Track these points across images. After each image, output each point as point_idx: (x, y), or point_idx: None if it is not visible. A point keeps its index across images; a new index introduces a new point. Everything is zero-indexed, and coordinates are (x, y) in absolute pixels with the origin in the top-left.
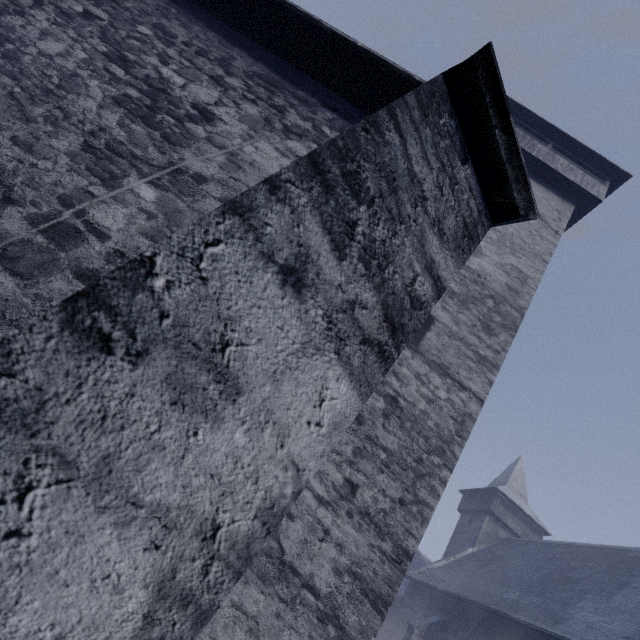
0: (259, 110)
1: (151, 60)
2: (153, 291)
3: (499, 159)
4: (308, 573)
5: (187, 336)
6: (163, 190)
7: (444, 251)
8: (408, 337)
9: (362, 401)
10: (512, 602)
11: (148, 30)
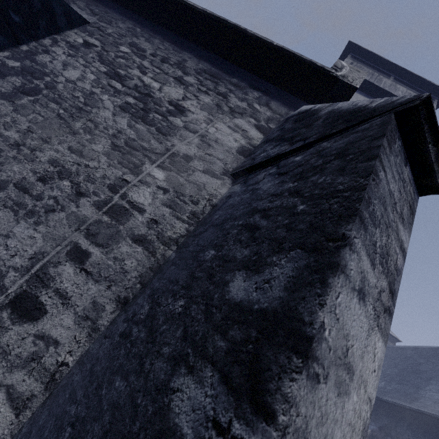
0: (211, 98)
1: (135, 72)
2: (325, 338)
3: (429, 161)
4: None
5: (337, 355)
6: (167, 170)
7: (405, 231)
8: (396, 295)
9: (385, 346)
10: (380, 389)
11: (127, 49)
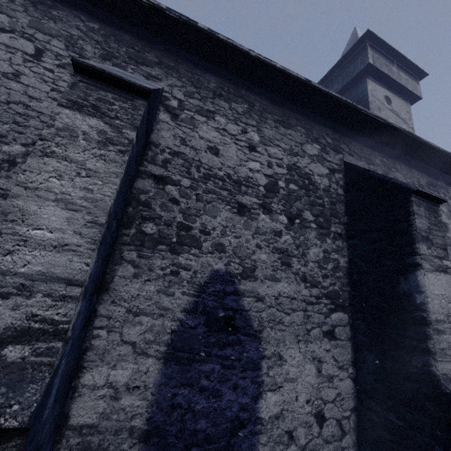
0: (445, 207)
1: None
2: None
3: None
4: None
5: None
6: None
7: None
8: None
9: None
10: None
11: None
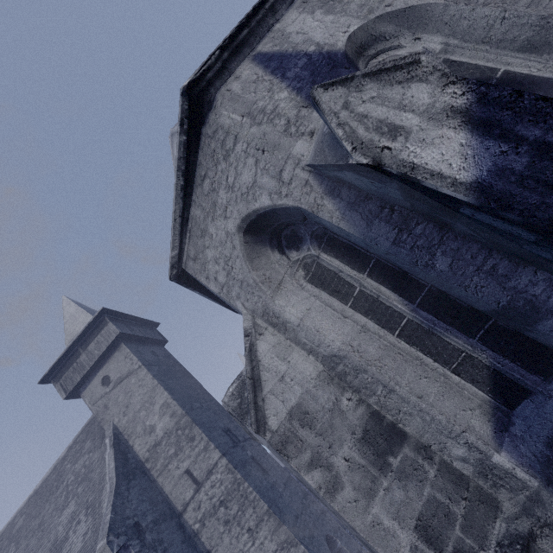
0: None
1: None
2: None
3: None
4: (272, 552)
5: None
6: None
7: None
8: None
9: None
10: None
11: None
